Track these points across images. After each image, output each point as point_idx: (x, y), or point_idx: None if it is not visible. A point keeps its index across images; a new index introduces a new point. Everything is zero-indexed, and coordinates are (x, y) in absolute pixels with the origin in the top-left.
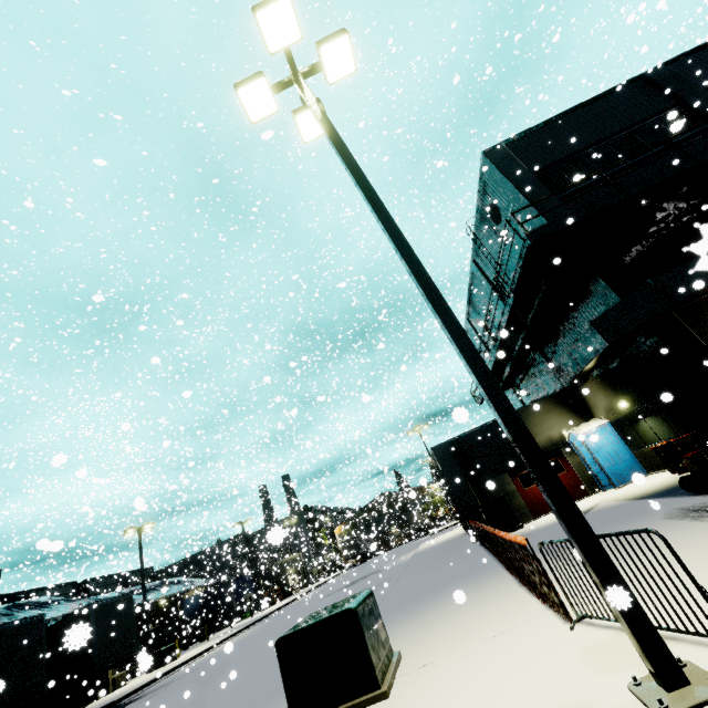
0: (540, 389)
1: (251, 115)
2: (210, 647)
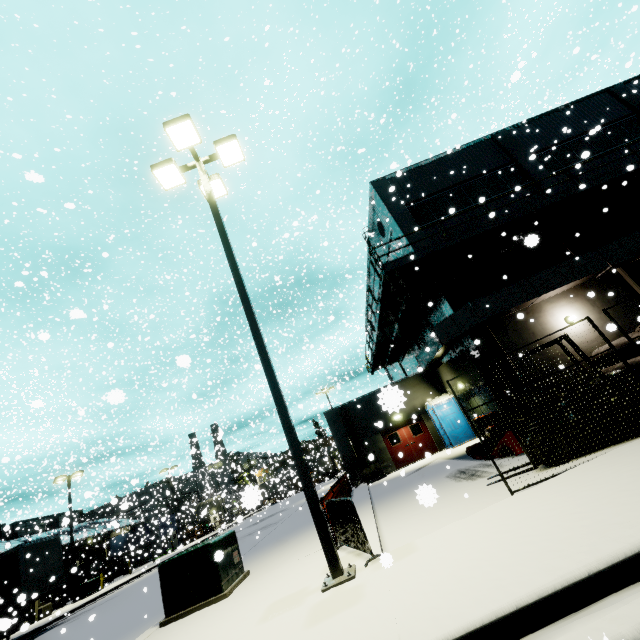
0: (415, 366)
1: (165, 185)
2: (131, 579)
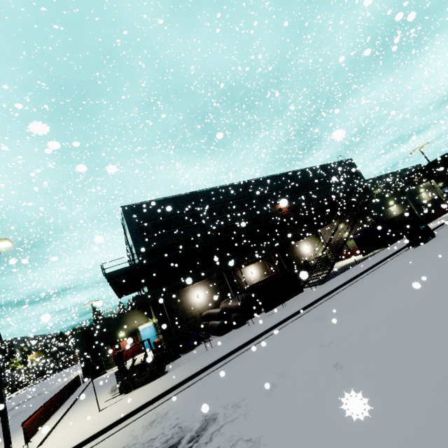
0: None
1: None
2: None
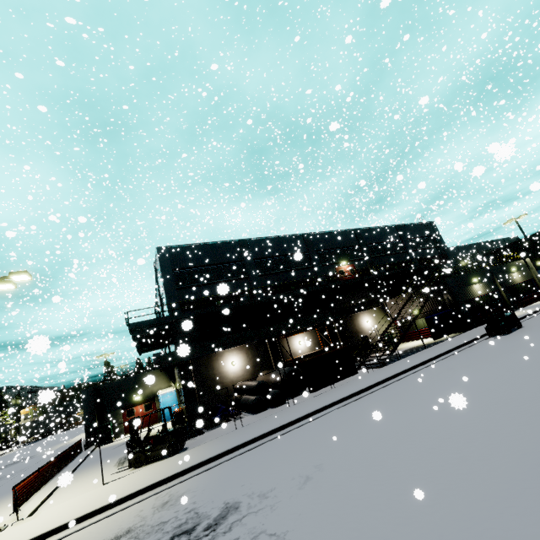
0: None
1: None
2: None
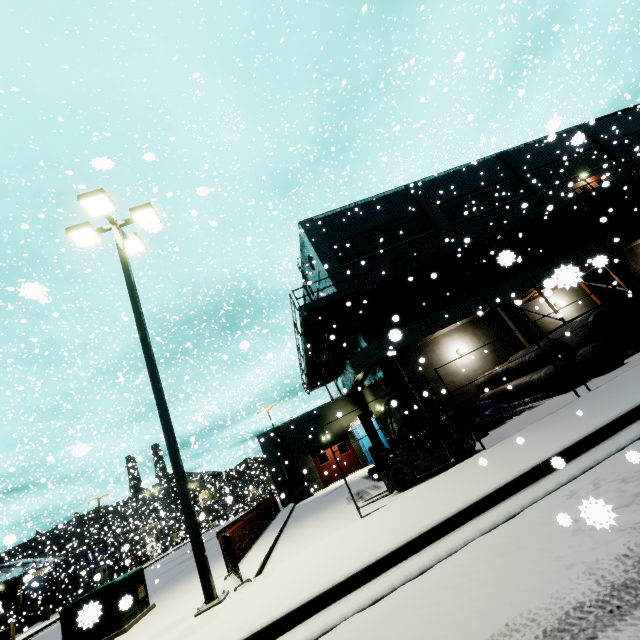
0: None
1: (81, 244)
2: (48, 625)
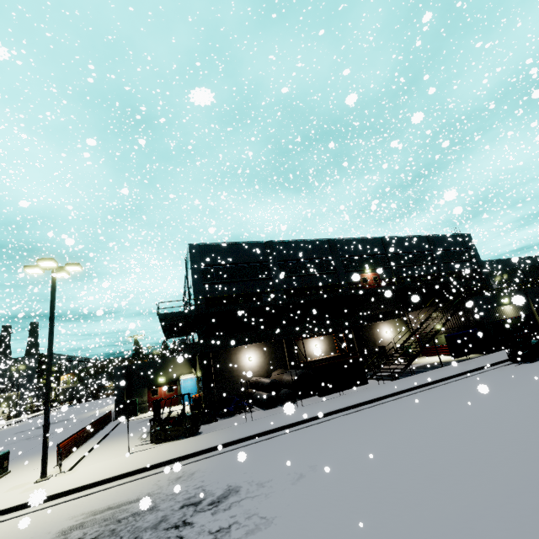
0: None
1: (30, 272)
2: None
